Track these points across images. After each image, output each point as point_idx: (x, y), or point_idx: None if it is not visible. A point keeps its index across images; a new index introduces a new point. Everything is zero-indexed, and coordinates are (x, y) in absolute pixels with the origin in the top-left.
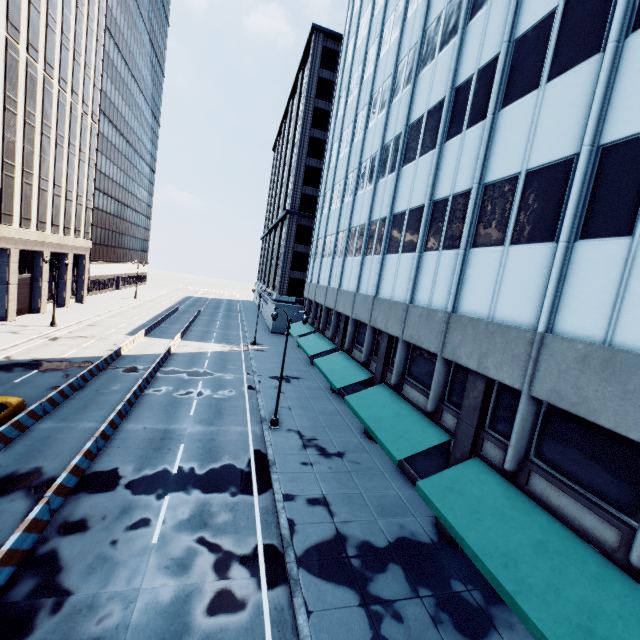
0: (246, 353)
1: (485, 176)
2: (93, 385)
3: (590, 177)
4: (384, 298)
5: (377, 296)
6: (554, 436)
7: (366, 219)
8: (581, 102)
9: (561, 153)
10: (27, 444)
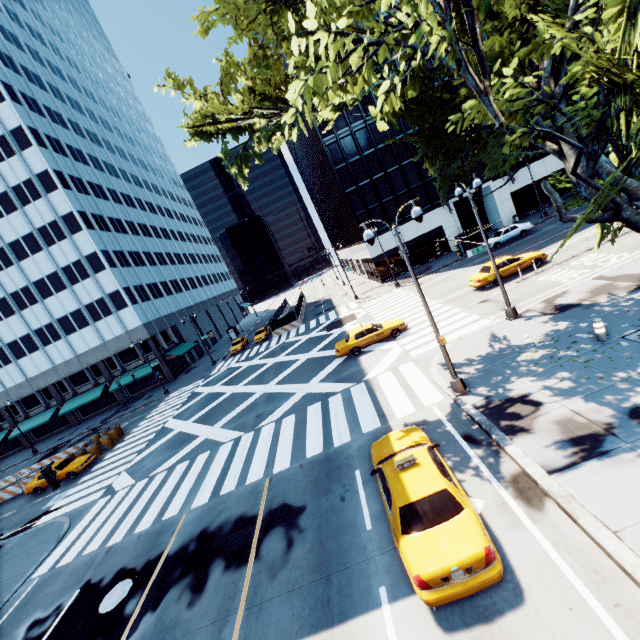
0: None
1: (55, 317)
2: None
3: (87, 311)
4: (36, 375)
5: (28, 378)
6: (123, 358)
7: None
8: (72, 298)
9: (76, 308)
10: None
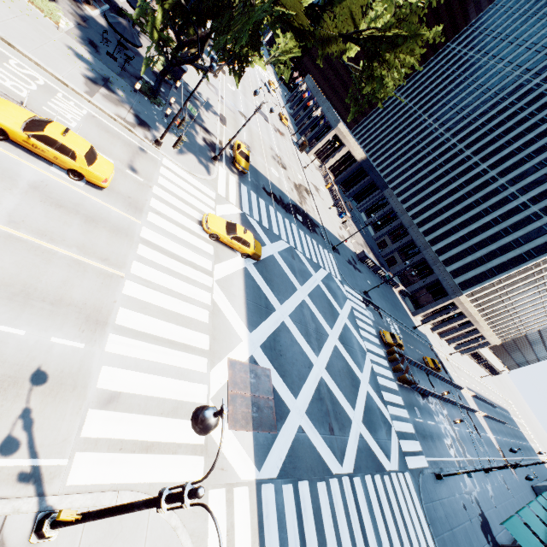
0: (503, 460)
1: None
2: (449, 387)
3: None
4: None
5: None
6: None
7: None
8: None
9: None
10: (435, 380)
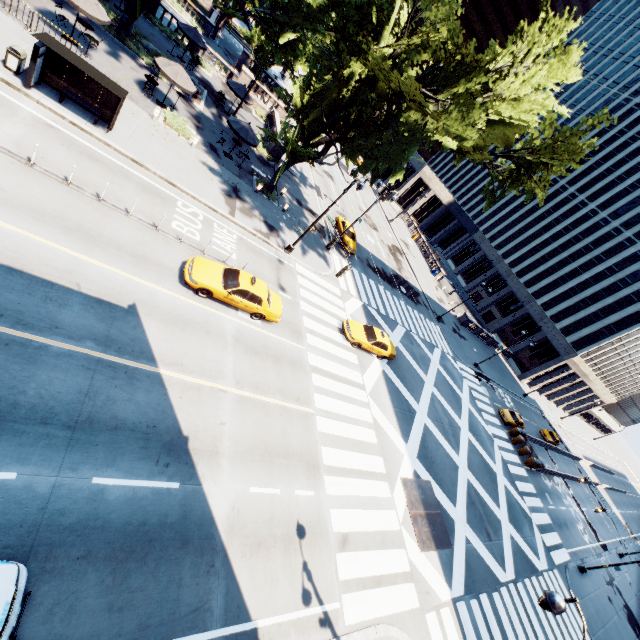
0: (632, 538)
1: None
2: (568, 460)
3: None
4: None
5: None
6: None
7: None
8: None
9: None
10: (554, 455)
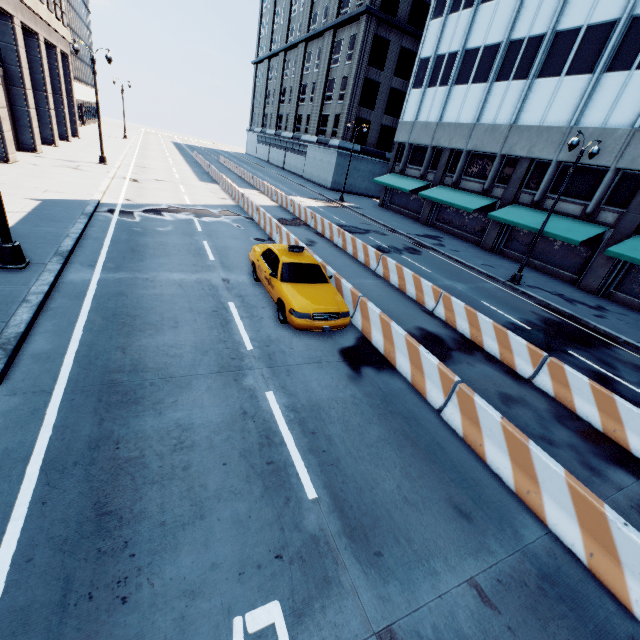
0: (349, 210)
1: None
2: None
3: None
4: None
5: (639, 128)
6: None
7: (615, 13)
8: None
9: None
10: None
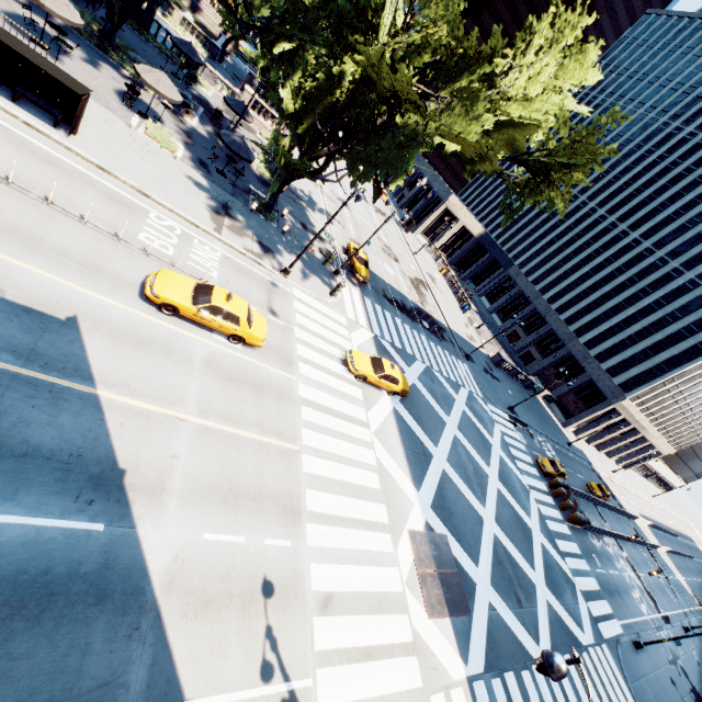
0: (700, 610)
1: None
2: (621, 518)
3: None
4: None
5: None
6: None
7: None
8: None
9: None
10: (604, 512)
